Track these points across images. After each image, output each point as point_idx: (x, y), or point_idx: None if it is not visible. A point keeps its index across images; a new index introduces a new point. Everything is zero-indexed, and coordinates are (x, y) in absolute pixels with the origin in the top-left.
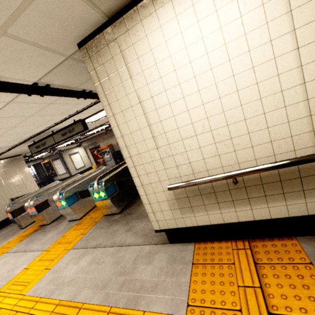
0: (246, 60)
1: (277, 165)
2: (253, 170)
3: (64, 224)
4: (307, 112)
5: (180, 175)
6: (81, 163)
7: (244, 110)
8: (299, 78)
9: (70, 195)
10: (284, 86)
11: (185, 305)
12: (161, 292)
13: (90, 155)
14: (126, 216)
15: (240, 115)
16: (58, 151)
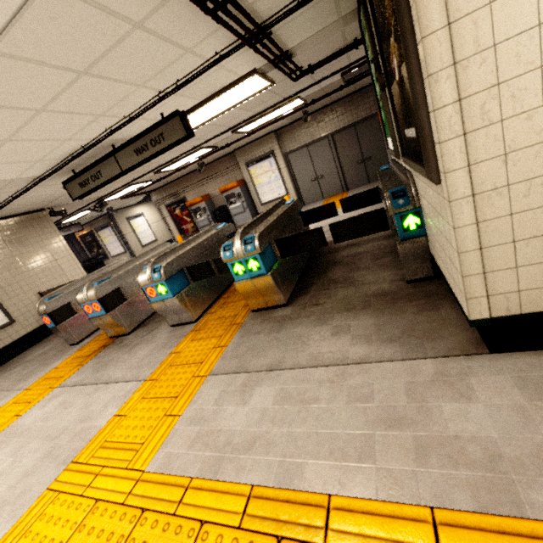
0: None
1: None
2: None
3: (163, 331)
4: None
5: None
6: (149, 234)
7: None
8: None
9: (174, 273)
10: None
11: None
12: None
13: (167, 217)
14: (310, 309)
15: None
16: (107, 210)
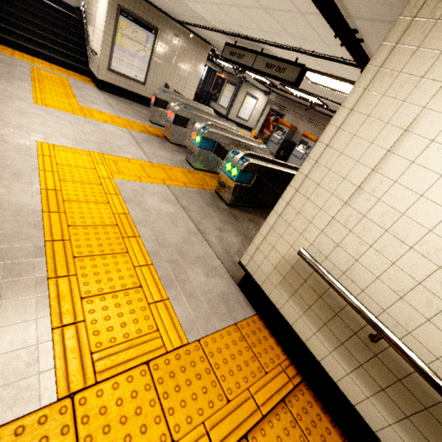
0: None
1: None
2: (416, 362)
3: (181, 157)
4: None
5: (328, 256)
6: (248, 114)
7: None
8: None
9: (210, 138)
10: None
11: (197, 337)
12: (192, 305)
13: (264, 115)
14: (230, 216)
15: None
16: (243, 77)
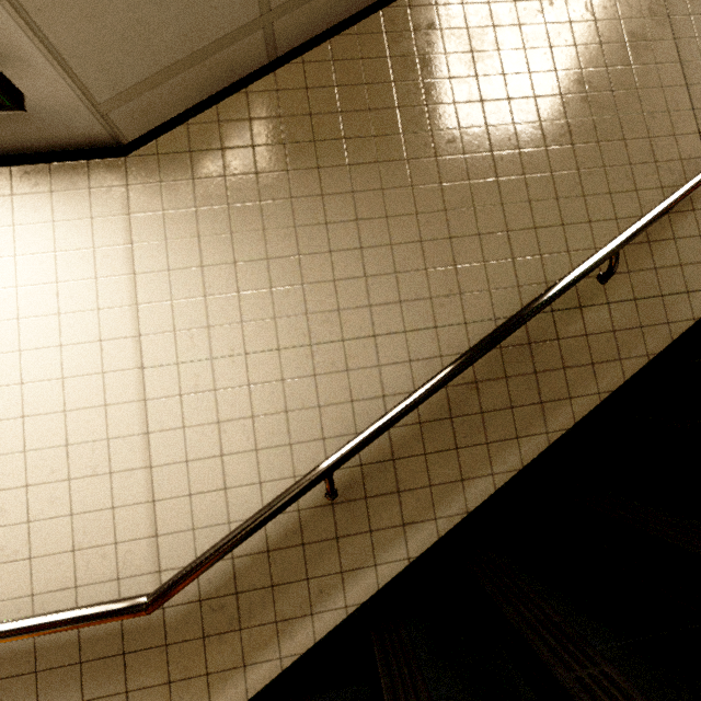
0: (53, 360)
1: (44, 624)
2: None
3: None
4: (149, 494)
5: None
6: None
7: (30, 465)
8: (140, 422)
9: None
10: (115, 430)
11: None
12: None
13: None
14: None
15: (19, 473)
16: None
